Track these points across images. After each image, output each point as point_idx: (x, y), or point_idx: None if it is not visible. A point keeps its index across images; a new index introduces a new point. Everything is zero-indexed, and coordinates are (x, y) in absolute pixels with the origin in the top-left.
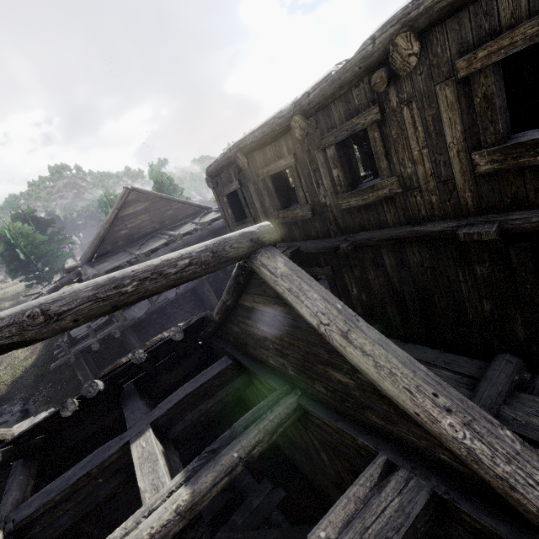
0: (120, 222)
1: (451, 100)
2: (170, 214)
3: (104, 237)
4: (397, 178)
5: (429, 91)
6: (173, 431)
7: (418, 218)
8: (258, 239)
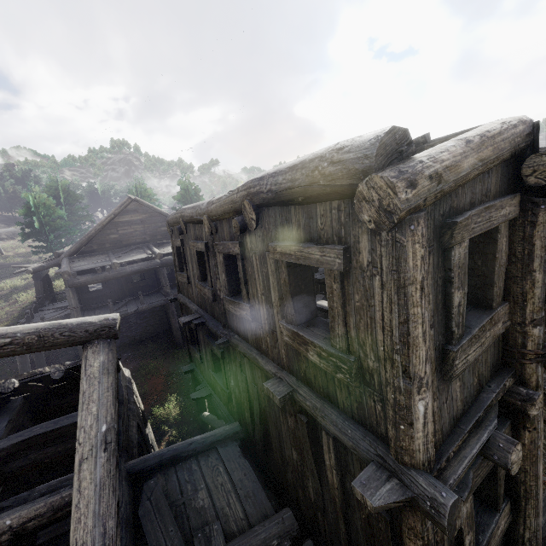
0: (113, 227)
1: (273, 269)
2: (164, 230)
3: (94, 237)
4: (250, 308)
5: (263, 253)
6: (11, 466)
7: (261, 348)
8: (95, 331)
